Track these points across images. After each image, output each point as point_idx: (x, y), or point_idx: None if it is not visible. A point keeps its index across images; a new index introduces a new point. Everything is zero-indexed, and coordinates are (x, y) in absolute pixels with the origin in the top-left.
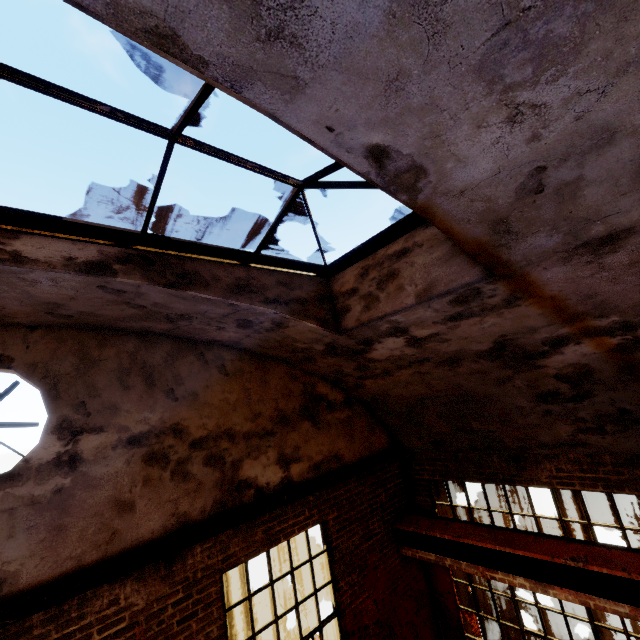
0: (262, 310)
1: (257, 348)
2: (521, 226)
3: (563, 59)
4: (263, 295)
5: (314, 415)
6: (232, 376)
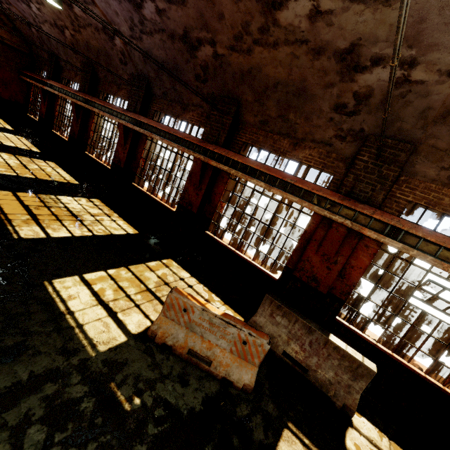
0: None
1: None
2: None
3: None
4: None
5: None
6: None
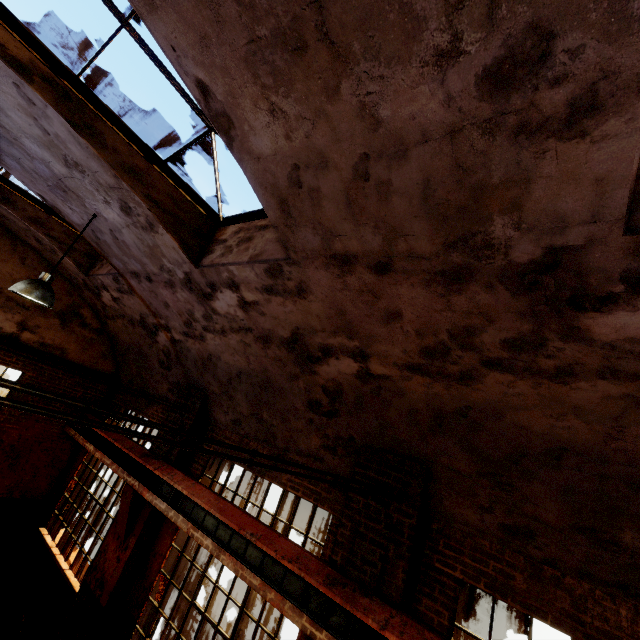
0: (43, 237)
1: (52, 262)
2: (106, 251)
3: (69, 201)
4: (48, 231)
5: (67, 320)
6: (26, 267)
